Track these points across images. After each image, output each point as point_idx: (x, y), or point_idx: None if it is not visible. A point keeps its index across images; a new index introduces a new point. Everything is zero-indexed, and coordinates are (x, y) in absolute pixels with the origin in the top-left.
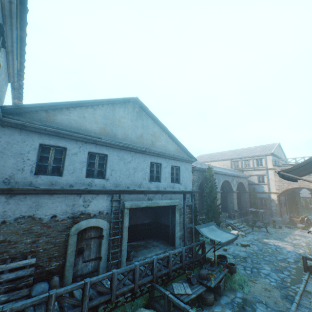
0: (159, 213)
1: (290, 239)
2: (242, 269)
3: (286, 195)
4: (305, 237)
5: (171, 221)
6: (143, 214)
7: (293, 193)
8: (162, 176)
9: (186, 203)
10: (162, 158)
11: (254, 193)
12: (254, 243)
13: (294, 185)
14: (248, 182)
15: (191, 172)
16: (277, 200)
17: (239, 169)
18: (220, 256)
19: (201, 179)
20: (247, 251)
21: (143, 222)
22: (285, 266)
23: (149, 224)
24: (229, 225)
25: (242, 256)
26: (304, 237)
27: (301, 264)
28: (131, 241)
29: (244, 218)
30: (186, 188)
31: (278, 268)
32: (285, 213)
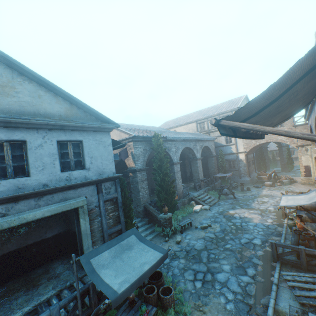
0: (71, 217)
1: (257, 203)
2: (191, 280)
3: (255, 152)
4: (273, 197)
5: (78, 232)
6: (38, 226)
7: (261, 149)
8: (31, 164)
9: (105, 197)
10: (27, 130)
11: (221, 156)
12: (217, 221)
13: (261, 141)
14: (215, 145)
15: (111, 147)
16: (245, 159)
17: (205, 132)
18: (155, 273)
19: (149, 152)
20: (206, 237)
21: (42, 237)
22: (250, 256)
23: (58, 237)
24: (193, 200)
25: (198, 249)
26: (272, 197)
27: (269, 247)
28: (17, 275)
29: (212, 185)
30: (102, 174)
31: (241, 263)
32: (254, 171)
